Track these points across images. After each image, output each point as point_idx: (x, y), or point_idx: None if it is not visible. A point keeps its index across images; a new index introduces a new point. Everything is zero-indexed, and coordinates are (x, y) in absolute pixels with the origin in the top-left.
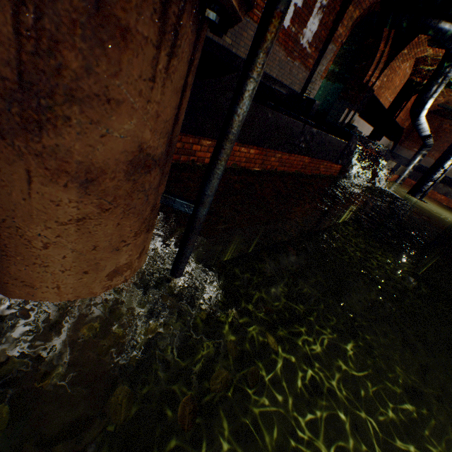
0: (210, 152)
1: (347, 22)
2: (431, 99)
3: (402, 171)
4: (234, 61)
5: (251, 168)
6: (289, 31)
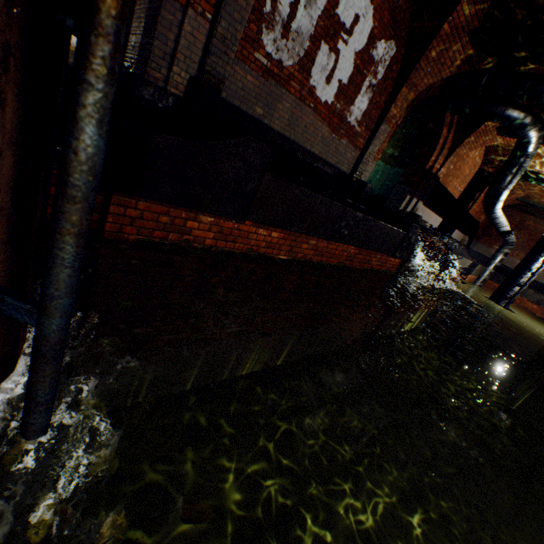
0: (213, 232)
1: (402, 104)
2: (506, 190)
3: (482, 272)
4: (265, 133)
5: (275, 255)
6: (334, 107)
